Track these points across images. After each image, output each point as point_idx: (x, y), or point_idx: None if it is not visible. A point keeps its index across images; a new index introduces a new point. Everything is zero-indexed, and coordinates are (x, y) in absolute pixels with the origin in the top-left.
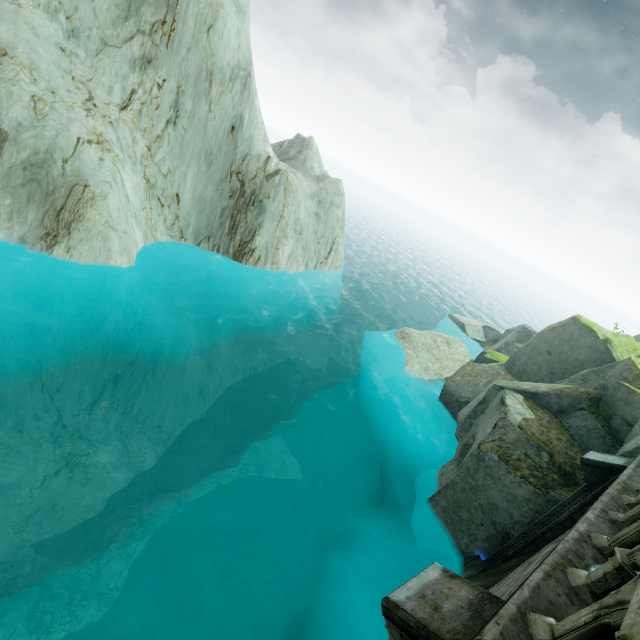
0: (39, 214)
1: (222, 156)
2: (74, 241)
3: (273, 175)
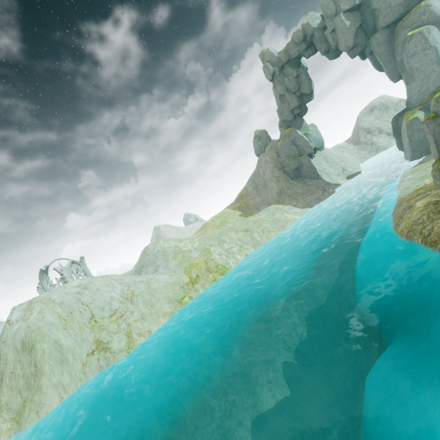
0: None
1: None
2: None
3: None
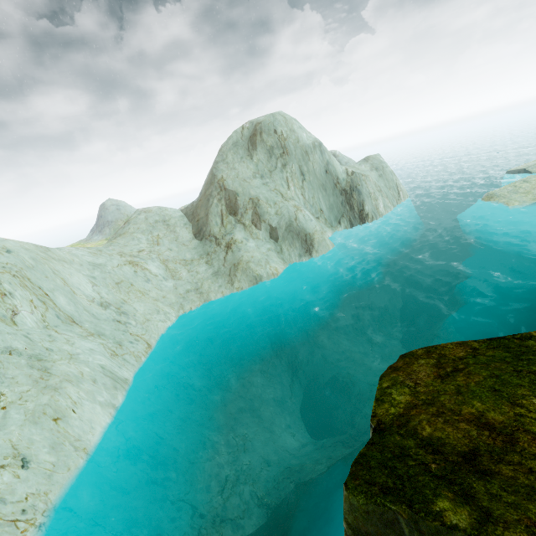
0: (299, 245)
1: (328, 181)
2: (316, 247)
3: (353, 172)
